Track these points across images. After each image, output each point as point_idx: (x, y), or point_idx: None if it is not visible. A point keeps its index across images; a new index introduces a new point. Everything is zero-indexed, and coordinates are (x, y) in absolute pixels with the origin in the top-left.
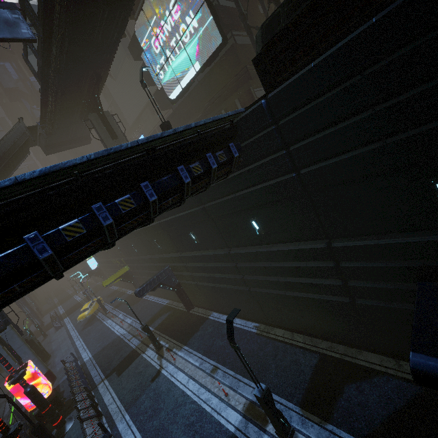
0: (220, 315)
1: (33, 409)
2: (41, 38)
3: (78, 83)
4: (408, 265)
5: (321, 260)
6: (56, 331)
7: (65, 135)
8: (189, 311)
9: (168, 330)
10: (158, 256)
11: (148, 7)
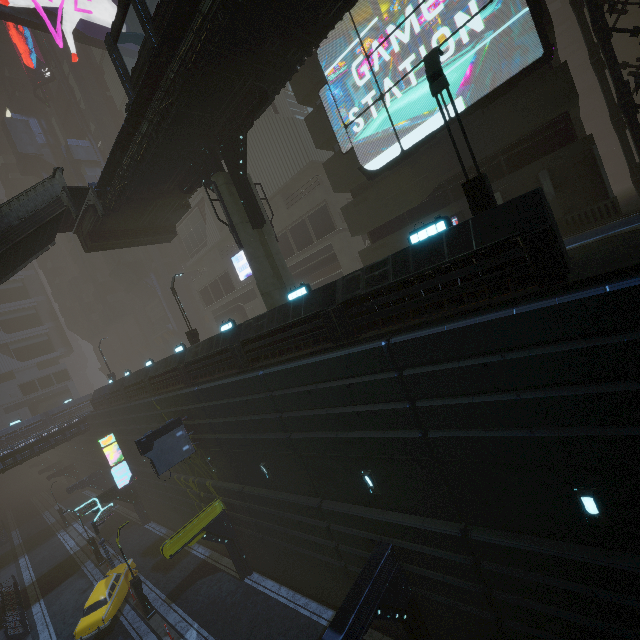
0: None
1: None
2: None
3: (214, 103)
4: None
5: None
6: None
7: (134, 218)
8: None
9: None
10: (353, 509)
11: (364, 4)
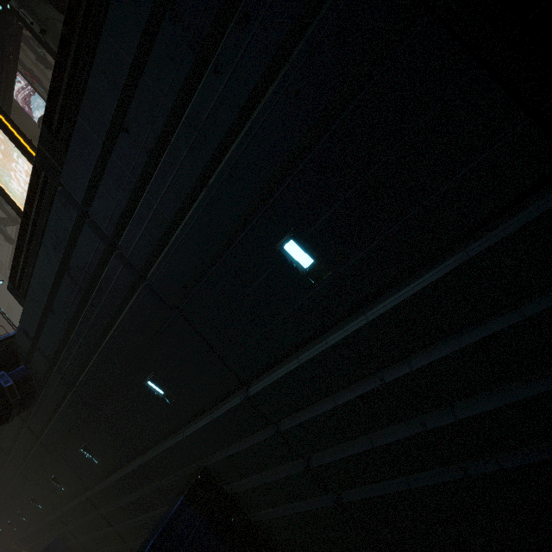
0: None
1: None
2: None
3: None
4: (191, 470)
5: (146, 483)
6: None
7: None
8: None
9: None
10: (44, 522)
11: None
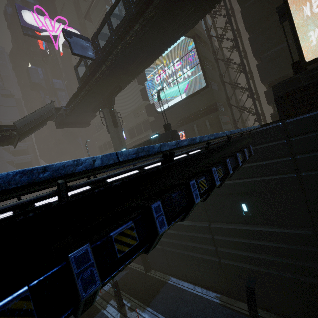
0: (178, 280)
1: None
2: (99, 59)
3: (105, 88)
4: None
5: (306, 244)
6: None
7: (75, 118)
8: (147, 272)
9: (128, 289)
10: None
11: (159, 59)
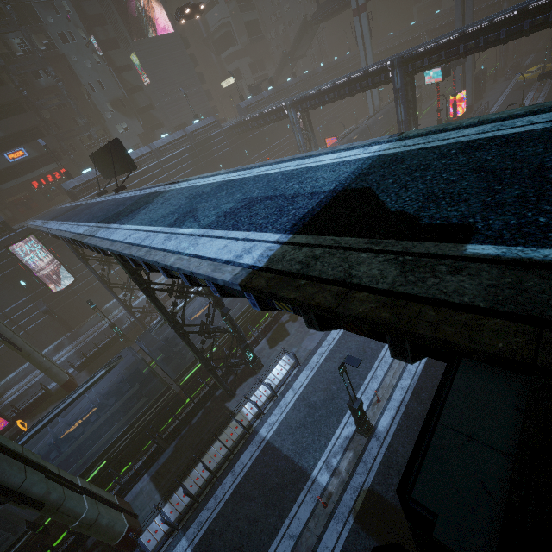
0: None
1: (452, 118)
2: None
3: None
4: None
5: None
6: (503, 82)
7: None
8: None
9: None
10: None
11: None
